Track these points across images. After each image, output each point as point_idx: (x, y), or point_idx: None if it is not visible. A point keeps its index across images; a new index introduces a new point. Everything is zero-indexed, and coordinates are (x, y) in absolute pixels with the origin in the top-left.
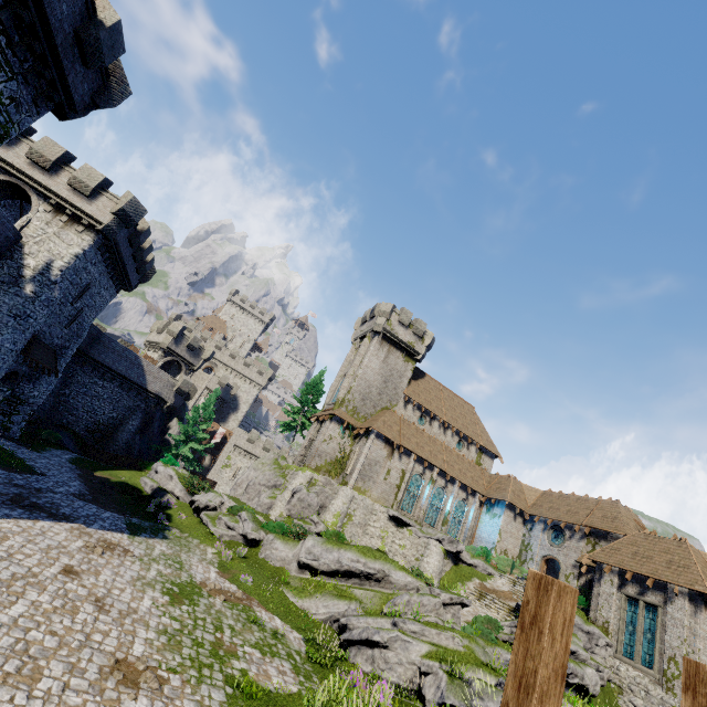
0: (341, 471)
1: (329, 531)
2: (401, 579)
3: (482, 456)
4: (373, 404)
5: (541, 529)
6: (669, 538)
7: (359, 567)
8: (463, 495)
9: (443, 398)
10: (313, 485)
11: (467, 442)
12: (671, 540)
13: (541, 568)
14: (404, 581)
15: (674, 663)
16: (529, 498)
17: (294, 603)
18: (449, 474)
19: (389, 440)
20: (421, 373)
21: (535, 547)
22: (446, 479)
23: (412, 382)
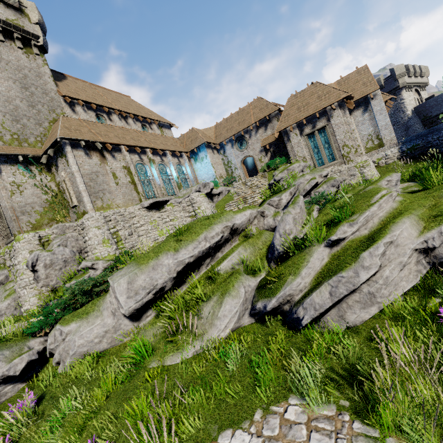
0: (66, 209)
1: (114, 260)
2: (244, 219)
3: (163, 131)
4: (36, 122)
5: (231, 147)
6: (308, 87)
7: (205, 246)
8: (176, 160)
9: (101, 93)
10: (48, 244)
11: (148, 124)
12: (309, 88)
13: (244, 168)
14: (247, 218)
15: (346, 147)
16: (211, 136)
17: (186, 360)
18: (159, 149)
19: (89, 145)
20: (59, 75)
21: (233, 160)
22: (159, 155)
23: (58, 83)
